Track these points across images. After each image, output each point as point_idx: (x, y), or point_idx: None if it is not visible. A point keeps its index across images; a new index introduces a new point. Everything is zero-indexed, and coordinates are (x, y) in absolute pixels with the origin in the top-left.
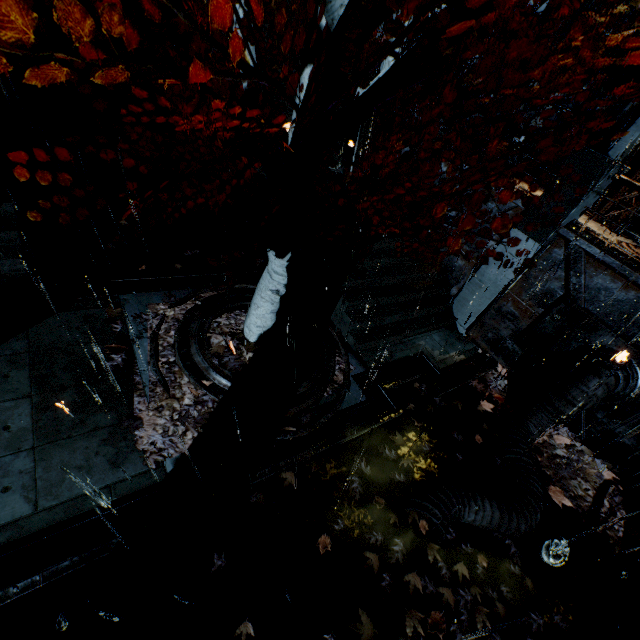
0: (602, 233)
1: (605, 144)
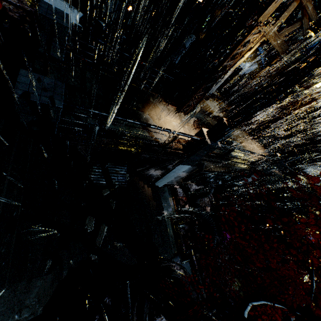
0: (193, 131)
1: (216, 139)
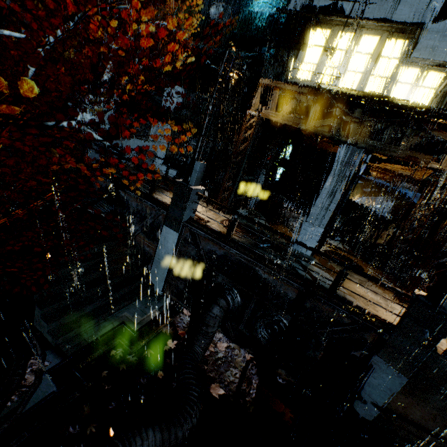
0: (214, 218)
1: (187, 179)
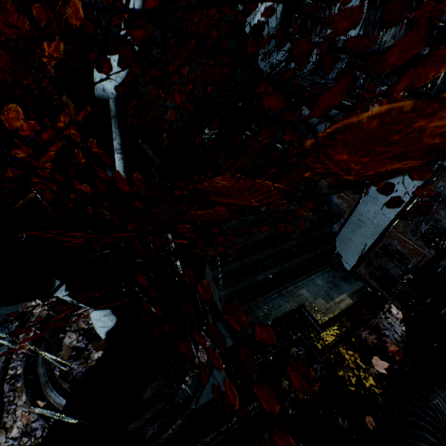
0: None
1: None
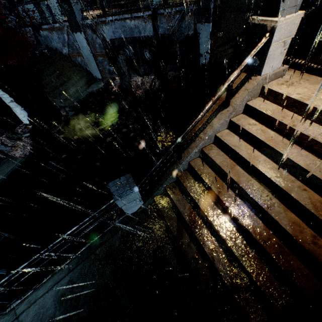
0: (99, 13)
1: None
